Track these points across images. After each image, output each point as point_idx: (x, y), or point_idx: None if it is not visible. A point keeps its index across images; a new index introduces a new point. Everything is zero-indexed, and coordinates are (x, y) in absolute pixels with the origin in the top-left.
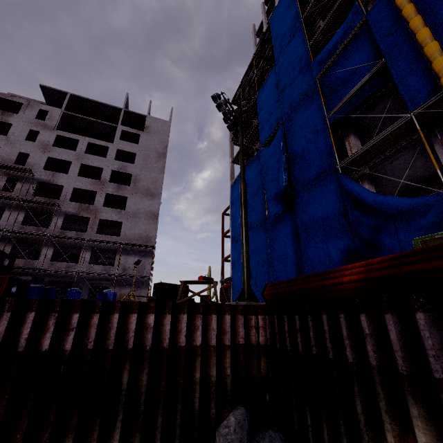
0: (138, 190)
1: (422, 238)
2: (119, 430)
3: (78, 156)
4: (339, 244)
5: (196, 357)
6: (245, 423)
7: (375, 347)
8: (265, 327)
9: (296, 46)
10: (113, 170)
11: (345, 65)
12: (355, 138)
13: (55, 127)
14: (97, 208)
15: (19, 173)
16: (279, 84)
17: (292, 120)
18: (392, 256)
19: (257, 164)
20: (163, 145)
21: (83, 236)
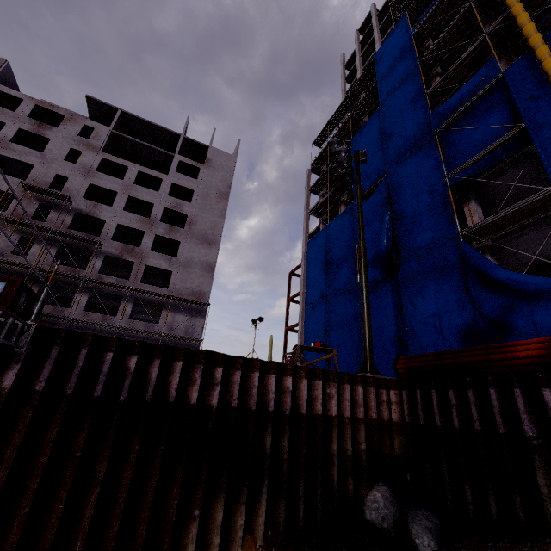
0: (194, 235)
1: None
2: (265, 495)
3: (126, 187)
4: (457, 321)
5: (333, 428)
6: (393, 500)
7: None
8: (399, 402)
9: (410, 92)
10: (165, 208)
11: (472, 122)
12: (476, 204)
13: (101, 148)
14: (144, 251)
15: (54, 199)
16: (383, 131)
17: (400, 174)
18: None
19: (347, 219)
20: (226, 184)
21: (125, 284)
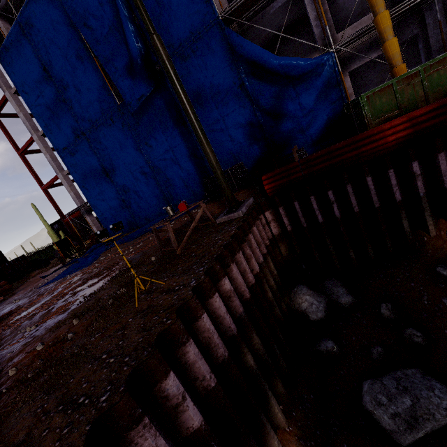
0: None
1: (367, 93)
2: (272, 396)
3: None
4: (240, 121)
5: (263, 282)
6: (316, 292)
7: (423, 181)
8: (275, 218)
9: None
10: None
11: None
12: None
13: None
14: None
15: None
16: None
17: None
18: (436, 106)
19: (51, 5)
20: None
21: None
